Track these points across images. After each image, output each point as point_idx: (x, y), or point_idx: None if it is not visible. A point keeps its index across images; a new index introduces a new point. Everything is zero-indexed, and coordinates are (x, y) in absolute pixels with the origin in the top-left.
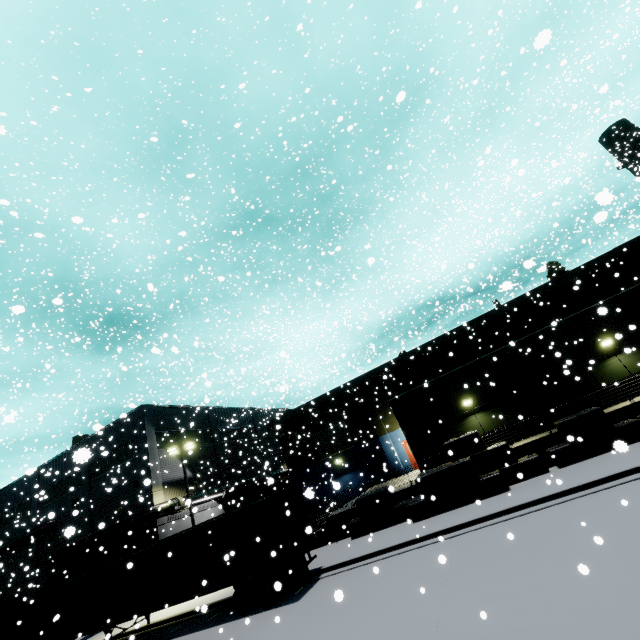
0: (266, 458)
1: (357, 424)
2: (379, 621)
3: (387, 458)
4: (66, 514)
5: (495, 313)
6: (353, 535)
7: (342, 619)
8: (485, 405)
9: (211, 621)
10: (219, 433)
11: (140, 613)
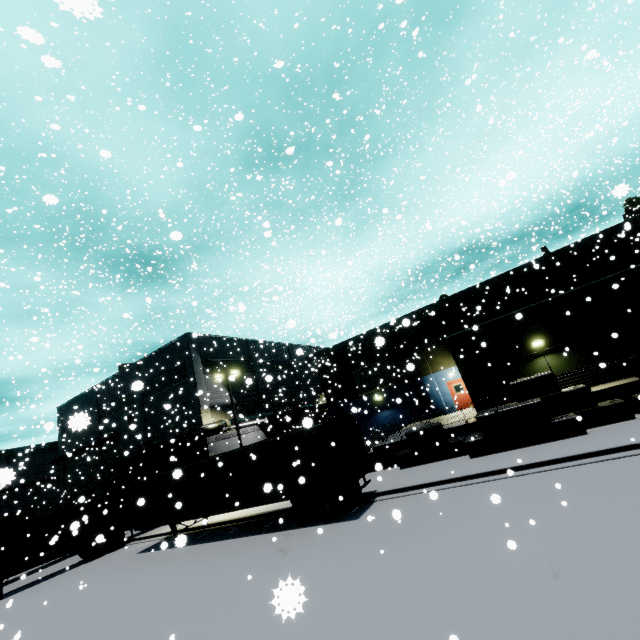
0: (302, 391)
1: (399, 363)
2: (467, 548)
3: (430, 397)
4: (124, 427)
5: (571, 249)
6: (402, 465)
7: (418, 541)
8: (558, 347)
9: (268, 528)
10: (259, 365)
11: (202, 515)
